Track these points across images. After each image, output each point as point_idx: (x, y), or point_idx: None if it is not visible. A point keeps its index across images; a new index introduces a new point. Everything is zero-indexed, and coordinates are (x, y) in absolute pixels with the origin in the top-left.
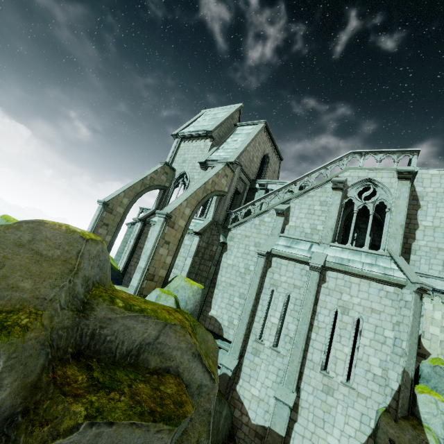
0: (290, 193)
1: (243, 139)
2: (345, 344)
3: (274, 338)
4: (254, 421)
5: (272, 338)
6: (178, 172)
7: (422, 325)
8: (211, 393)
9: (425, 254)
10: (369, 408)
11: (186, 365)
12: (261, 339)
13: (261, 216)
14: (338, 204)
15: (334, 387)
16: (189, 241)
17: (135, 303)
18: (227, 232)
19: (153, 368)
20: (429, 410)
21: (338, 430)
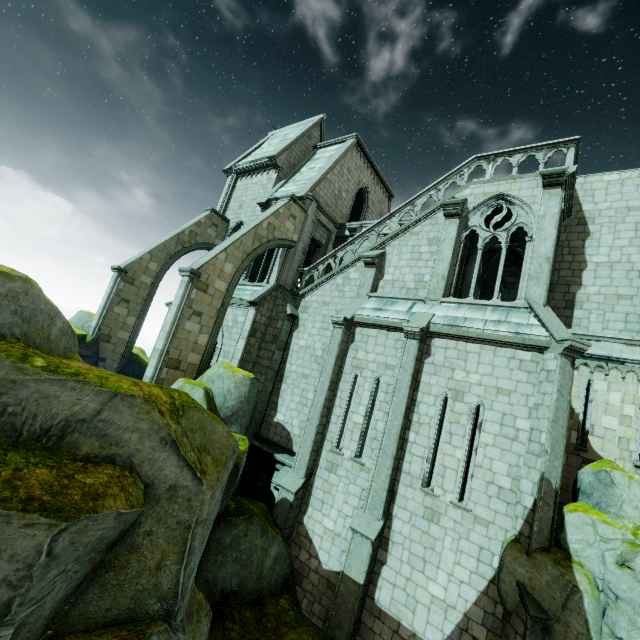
0: None
1: (322, 165)
2: (458, 445)
3: (357, 445)
4: (327, 566)
5: (354, 444)
6: (233, 223)
7: (590, 416)
8: (194, 500)
9: (597, 306)
10: (491, 539)
11: (149, 456)
12: (339, 448)
13: (346, 271)
14: (453, 238)
15: (440, 510)
16: (244, 316)
17: (79, 369)
18: (299, 301)
19: (84, 455)
20: (583, 536)
21: (445, 573)
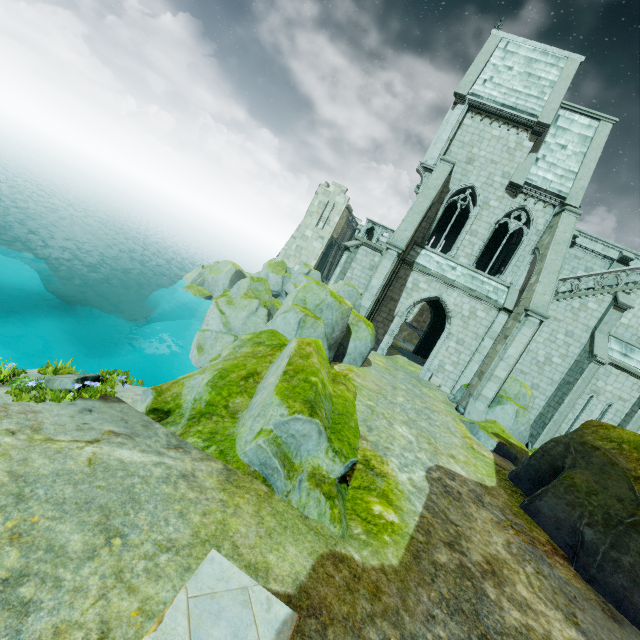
0: (604, 259)
1: (577, 151)
2: None
3: None
4: None
5: None
6: (457, 180)
7: None
8: None
9: None
10: None
11: None
12: None
13: (585, 298)
14: None
15: None
16: (485, 313)
17: None
18: None
19: None
20: None
21: None
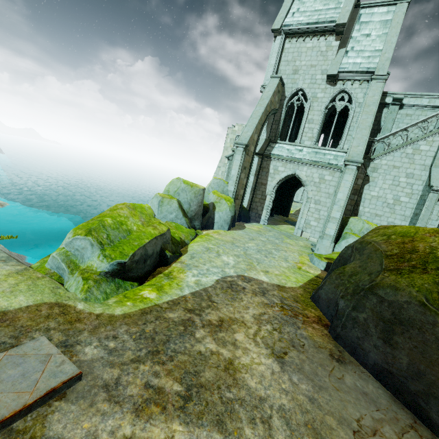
0: (433, 109)
1: (380, 34)
2: None
3: None
4: None
5: None
6: (289, 88)
7: None
8: None
9: None
10: None
11: None
12: None
13: (416, 143)
14: None
15: None
16: (331, 176)
17: None
18: (369, 163)
19: None
20: None
21: None
